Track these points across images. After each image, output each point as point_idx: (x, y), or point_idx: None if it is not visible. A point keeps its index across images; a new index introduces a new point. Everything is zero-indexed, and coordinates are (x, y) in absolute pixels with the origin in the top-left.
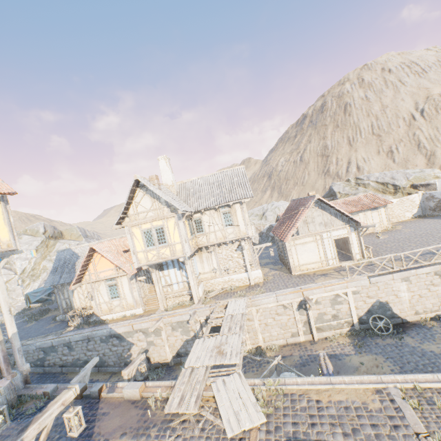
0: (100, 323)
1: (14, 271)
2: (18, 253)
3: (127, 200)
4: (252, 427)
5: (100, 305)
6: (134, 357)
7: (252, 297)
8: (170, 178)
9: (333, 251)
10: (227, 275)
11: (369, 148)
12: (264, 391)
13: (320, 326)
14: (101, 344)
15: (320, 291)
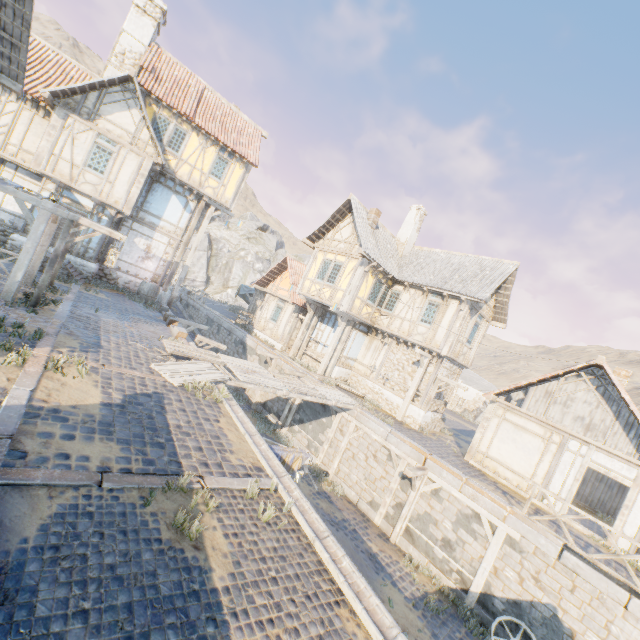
0: (249, 332)
1: None
2: (230, 214)
3: (330, 218)
4: (166, 378)
5: (261, 319)
6: None
7: (366, 411)
8: (408, 234)
9: (571, 485)
10: (381, 384)
11: None
12: (208, 384)
13: (415, 534)
14: (233, 344)
15: (452, 481)
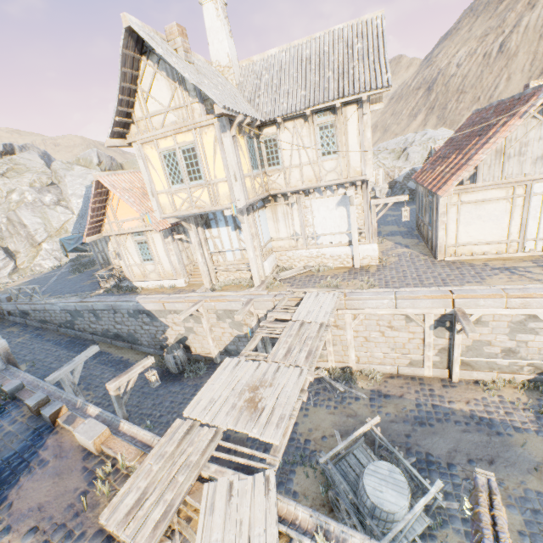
0: (132, 291)
1: (71, 211)
2: None
3: (121, 83)
4: None
5: (130, 268)
6: (170, 342)
7: (349, 292)
8: (224, 48)
9: None
10: (315, 246)
11: None
12: None
13: (471, 362)
14: (130, 318)
15: (493, 304)
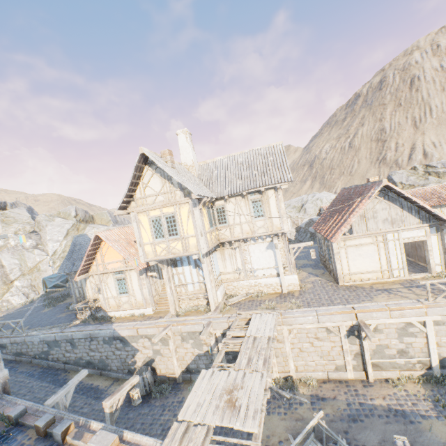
0: (107, 320)
1: (46, 252)
2: (1, 238)
3: (132, 180)
4: None
5: (107, 300)
6: (138, 365)
7: (284, 312)
8: (190, 156)
9: (401, 258)
10: (253, 278)
11: (442, 130)
12: None
13: (379, 363)
14: (104, 345)
15: (382, 316)
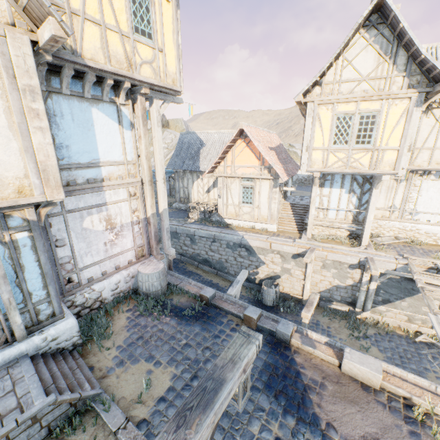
0: (224, 226)
1: None
2: (177, 101)
3: (341, 48)
4: None
5: (226, 206)
6: (259, 276)
7: None
8: None
9: None
10: (410, 221)
11: None
12: None
13: None
14: (226, 249)
15: None
